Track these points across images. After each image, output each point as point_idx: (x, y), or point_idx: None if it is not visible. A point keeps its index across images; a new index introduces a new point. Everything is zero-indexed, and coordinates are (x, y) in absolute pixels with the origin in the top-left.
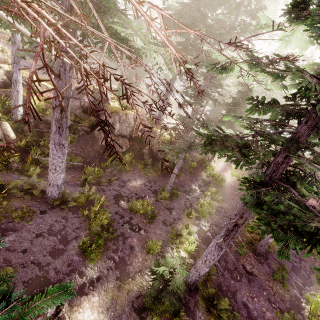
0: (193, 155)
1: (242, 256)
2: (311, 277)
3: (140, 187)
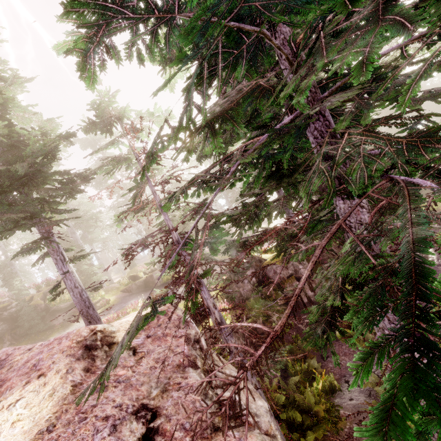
0: None
1: None
2: None
3: None
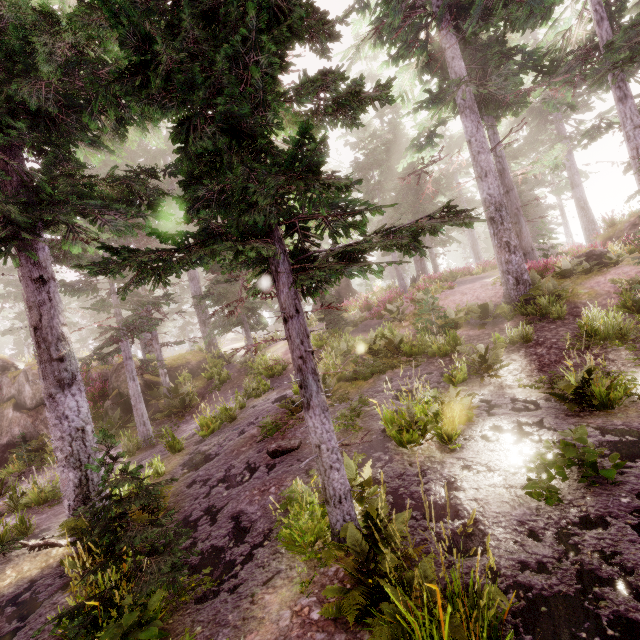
0: (234, 365)
1: (275, 440)
2: (442, 387)
3: None
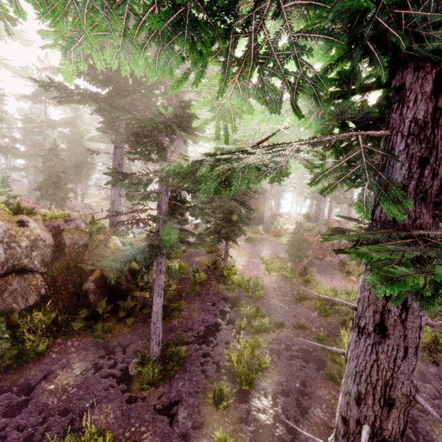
0: (196, 261)
1: None
2: None
3: (82, 380)
